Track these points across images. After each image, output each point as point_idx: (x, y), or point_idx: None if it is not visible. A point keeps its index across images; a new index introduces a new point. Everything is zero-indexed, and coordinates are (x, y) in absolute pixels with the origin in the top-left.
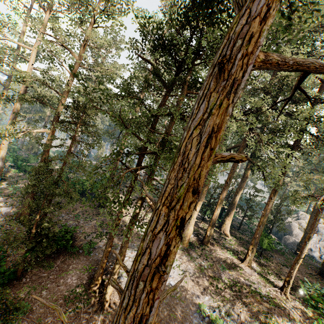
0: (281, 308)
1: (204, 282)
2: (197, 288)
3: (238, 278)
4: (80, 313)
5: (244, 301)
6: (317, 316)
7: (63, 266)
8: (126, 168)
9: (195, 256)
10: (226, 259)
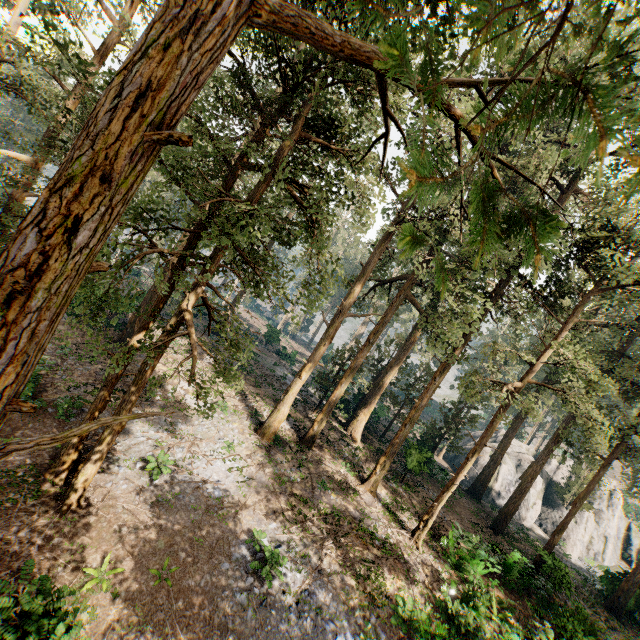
0: (400, 560)
1: (279, 501)
2: (262, 508)
3: (345, 505)
4: (13, 511)
5: (339, 540)
6: (456, 580)
7: (4, 428)
8: (150, 247)
9: (278, 460)
10: (334, 474)
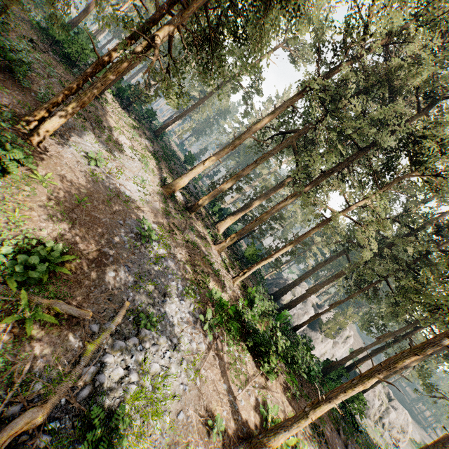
0: (222, 282)
1: (163, 219)
2: (152, 216)
3: (200, 245)
4: None
5: (191, 253)
6: (248, 306)
7: None
8: None
9: (170, 206)
10: (200, 231)
